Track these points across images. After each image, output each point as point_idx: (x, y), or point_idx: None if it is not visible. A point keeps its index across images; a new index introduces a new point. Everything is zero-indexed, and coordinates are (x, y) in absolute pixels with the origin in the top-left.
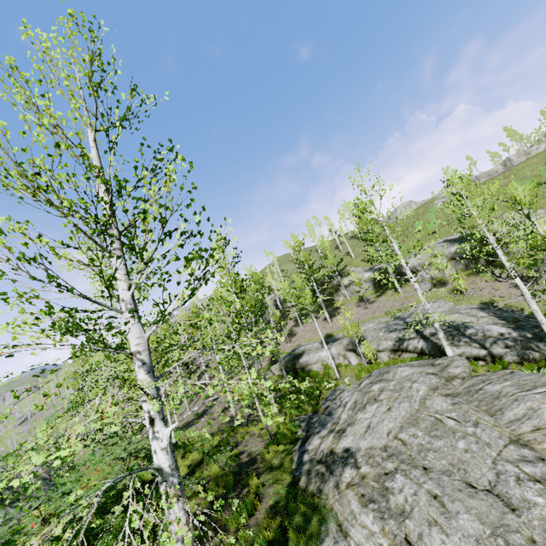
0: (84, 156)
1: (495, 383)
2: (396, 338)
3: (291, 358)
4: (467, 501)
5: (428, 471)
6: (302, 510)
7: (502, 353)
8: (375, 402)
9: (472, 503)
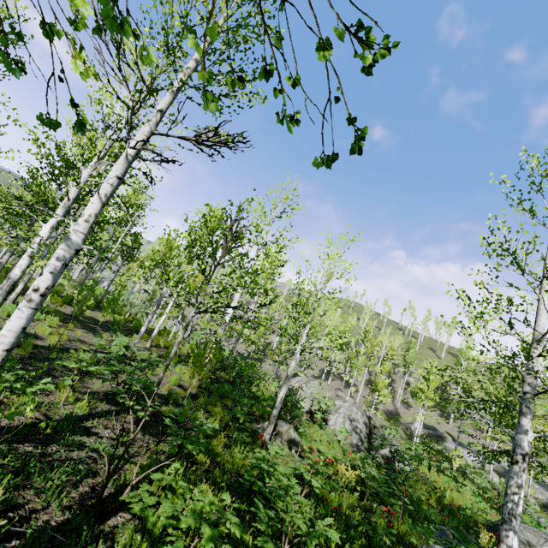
0: None
1: None
2: None
3: (434, 434)
4: None
5: None
6: None
7: None
8: None
9: None
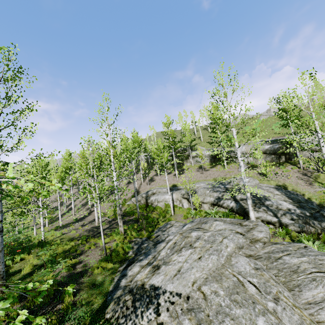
0: None
1: (293, 256)
2: (216, 196)
3: (146, 195)
4: None
5: None
6: None
7: (288, 223)
8: (190, 248)
9: None
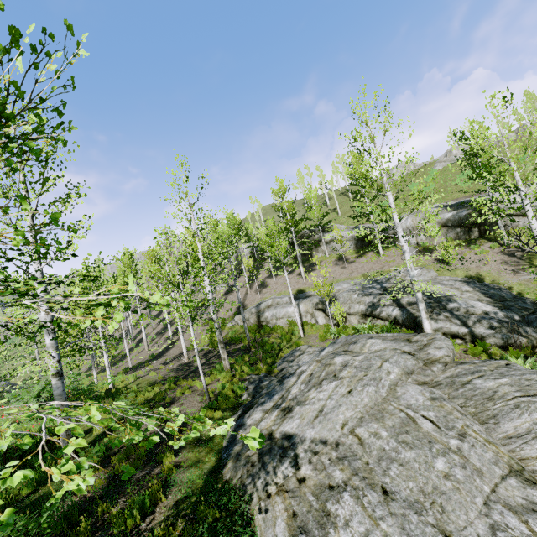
0: None
1: (488, 378)
2: (370, 302)
3: (257, 310)
4: None
5: (389, 498)
6: (214, 516)
7: (485, 334)
8: (335, 379)
9: None
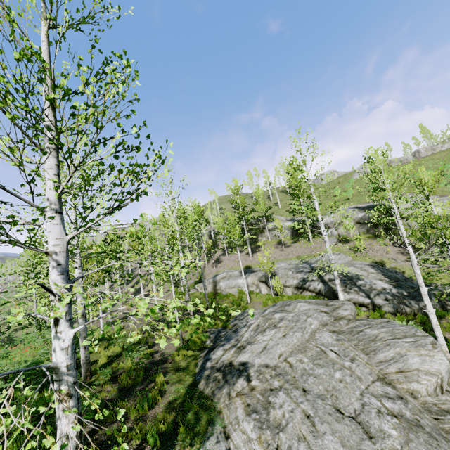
0: (12, 30)
1: (374, 328)
2: (301, 278)
3: (214, 280)
4: (334, 424)
5: (307, 393)
6: (195, 409)
7: (382, 304)
8: (274, 328)
9: (337, 427)
